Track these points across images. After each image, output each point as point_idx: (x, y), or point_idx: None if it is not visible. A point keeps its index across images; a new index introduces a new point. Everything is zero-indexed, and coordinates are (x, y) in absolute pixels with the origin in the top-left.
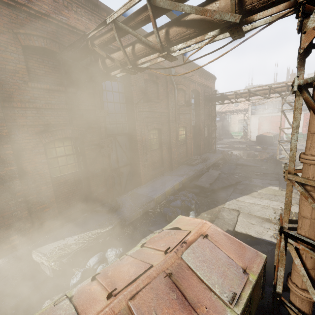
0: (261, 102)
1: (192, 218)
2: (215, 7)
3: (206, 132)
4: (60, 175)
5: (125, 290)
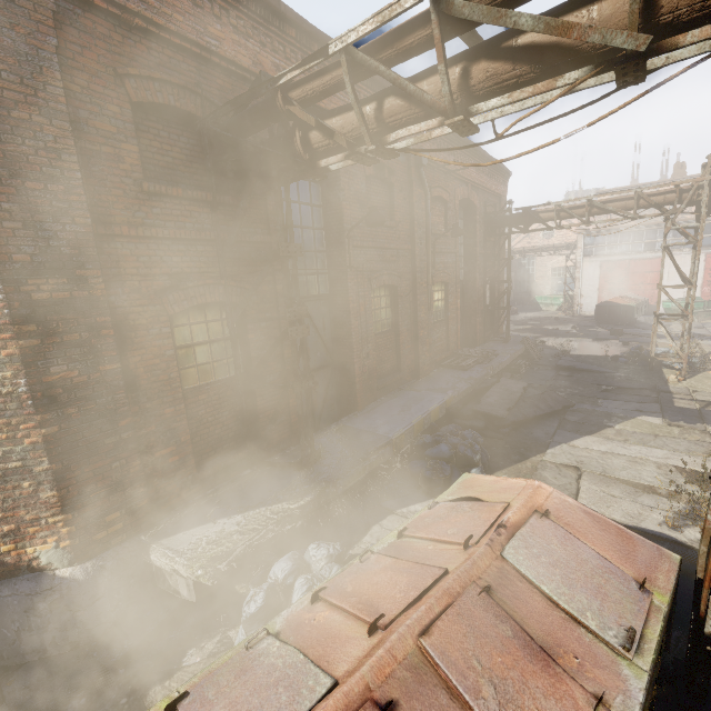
0: (607, 229)
1: (502, 478)
2: (586, 19)
3: (487, 296)
4: (199, 386)
5: (404, 617)
